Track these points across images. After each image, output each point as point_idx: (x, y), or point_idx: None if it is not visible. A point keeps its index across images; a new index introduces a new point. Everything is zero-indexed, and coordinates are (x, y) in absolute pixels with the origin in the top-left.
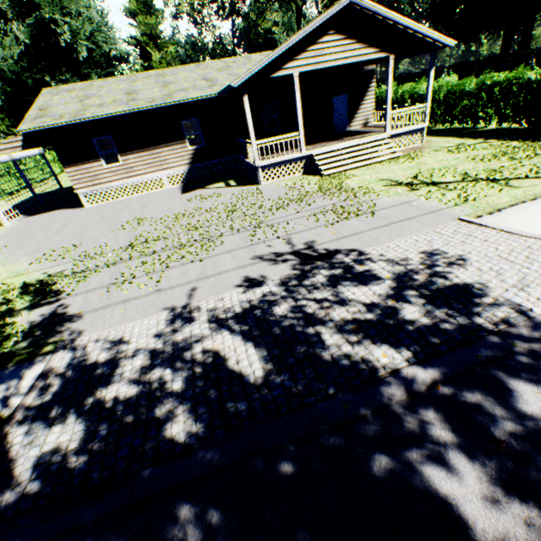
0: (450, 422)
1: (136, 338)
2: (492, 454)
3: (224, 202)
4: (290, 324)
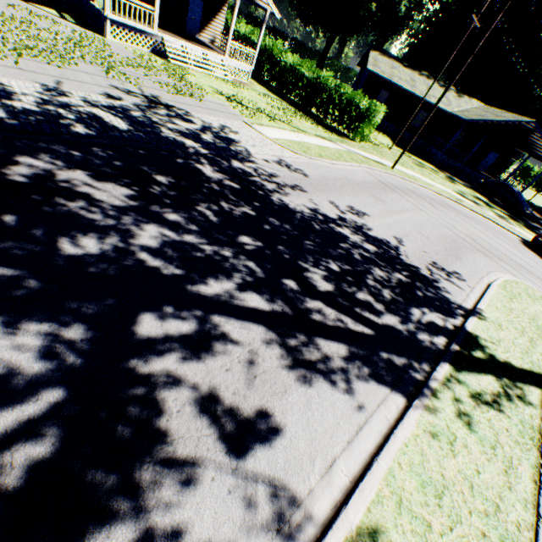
0: (208, 161)
1: (18, 88)
2: (218, 168)
3: (66, 33)
4: (143, 120)
